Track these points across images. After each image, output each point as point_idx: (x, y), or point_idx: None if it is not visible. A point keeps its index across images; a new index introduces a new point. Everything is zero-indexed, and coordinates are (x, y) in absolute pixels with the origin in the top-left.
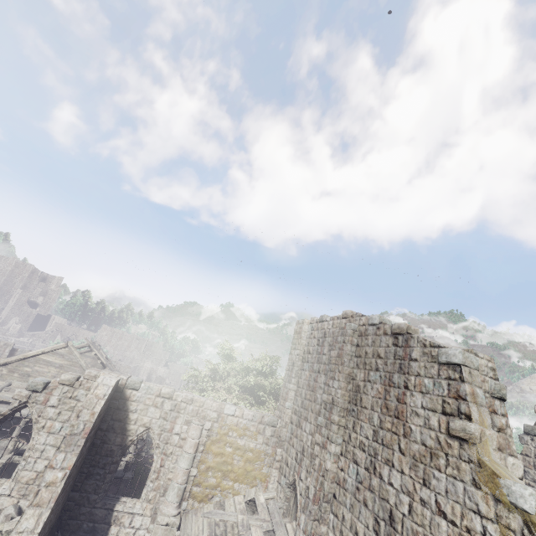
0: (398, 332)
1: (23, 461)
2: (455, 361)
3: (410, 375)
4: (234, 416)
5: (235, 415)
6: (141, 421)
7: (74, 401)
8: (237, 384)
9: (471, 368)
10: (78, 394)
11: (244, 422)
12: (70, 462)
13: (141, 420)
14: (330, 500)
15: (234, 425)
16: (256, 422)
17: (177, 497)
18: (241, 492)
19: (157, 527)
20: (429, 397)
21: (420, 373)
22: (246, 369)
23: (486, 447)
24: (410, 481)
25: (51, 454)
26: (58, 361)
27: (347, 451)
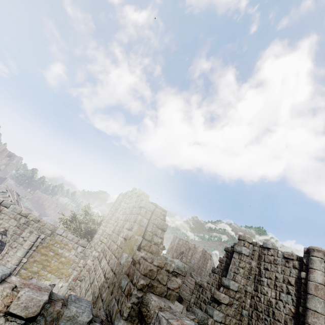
0: (138, 195)
1: None
2: (142, 205)
3: (131, 214)
4: (61, 235)
5: (62, 235)
6: (3, 225)
7: None
8: (85, 229)
9: (148, 210)
10: None
11: (66, 240)
12: None
13: (4, 224)
14: (82, 280)
15: (59, 241)
16: (74, 242)
17: None
18: (51, 280)
19: None
20: (129, 223)
21: (133, 213)
22: (93, 221)
23: (131, 242)
24: (106, 262)
25: None
26: None
27: (99, 255)
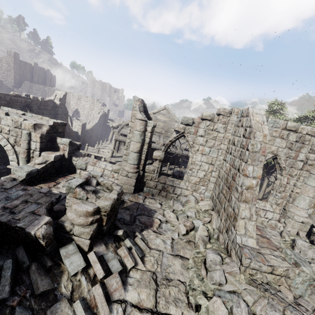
0: None
1: (189, 170)
2: None
3: None
4: None
5: None
6: (269, 149)
7: (215, 132)
8: None
9: None
10: (217, 127)
11: None
12: (258, 173)
13: (269, 148)
14: None
15: None
16: None
17: (308, 206)
18: None
19: (294, 222)
20: None
21: None
22: (301, 120)
23: None
24: None
25: (206, 168)
26: (162, 118)
27: None
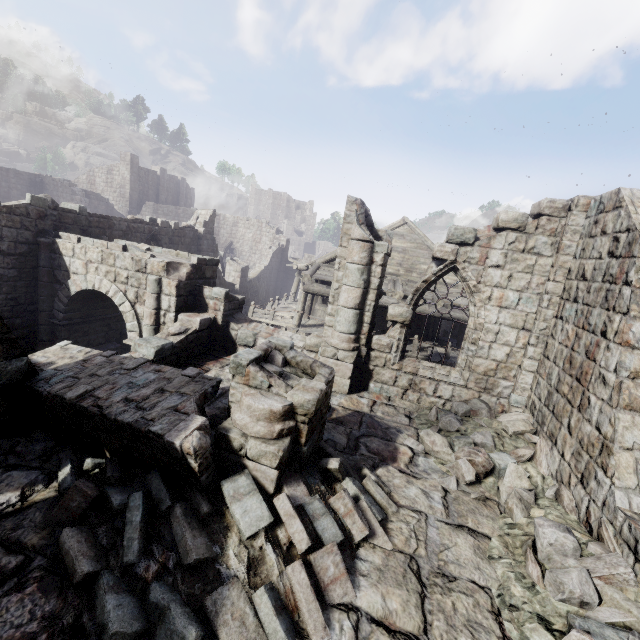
0: None
1: (470, 345)
2: None
3: None
4: None
5: None
6: None
7: (531, 256)
8: None
9: None
10: (535, 245)
11: None
12: None
13: None
14: None
15: None
16: None
17: None
18: None
19: None
20: None
21: None
22: None
23: None
24: None
25: (511, 338)
26: (398, 244)
27: None
